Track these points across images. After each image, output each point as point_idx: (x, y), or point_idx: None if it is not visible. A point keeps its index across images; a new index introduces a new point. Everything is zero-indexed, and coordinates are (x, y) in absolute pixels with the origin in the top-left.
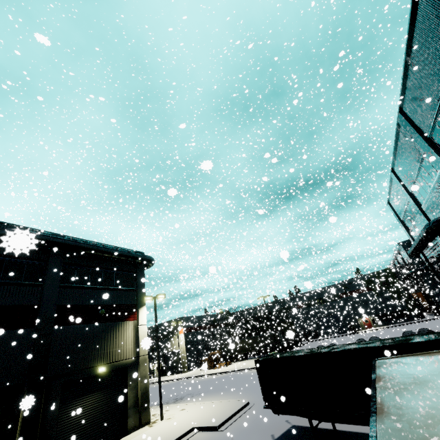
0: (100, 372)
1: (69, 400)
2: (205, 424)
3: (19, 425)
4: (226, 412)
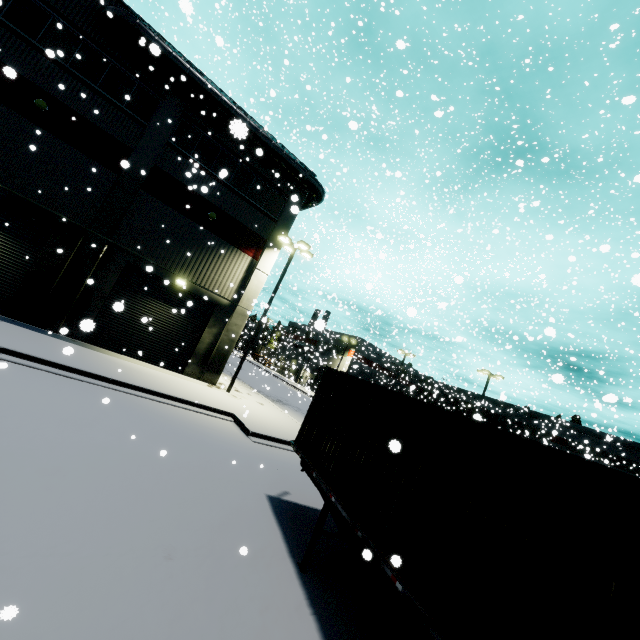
0: (179, 285)
1: (132, 288)
2: (246, 421)
3: (64, 267)
4: (289, 435)
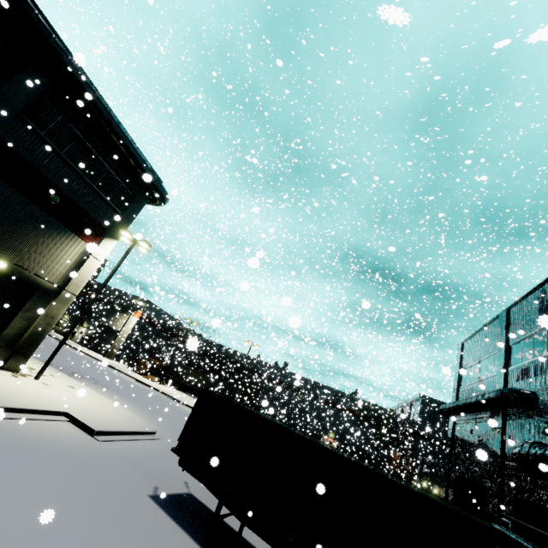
0: None
1: None
2: (84, 419)
3: None
4: (121, 424)
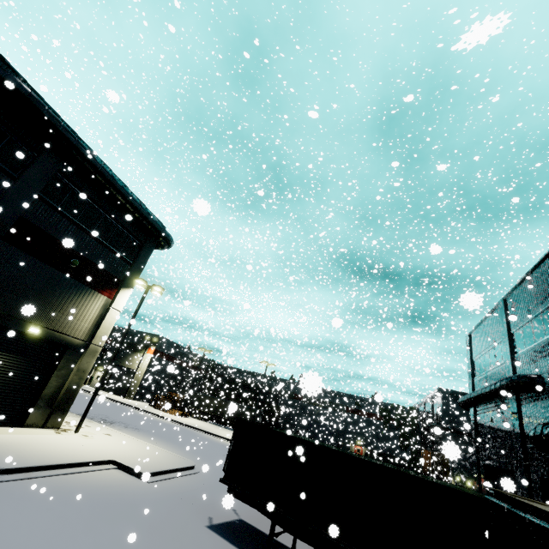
0: (30, 332)
1: None
2: (130, 464)
3: None
4: (162, 463)
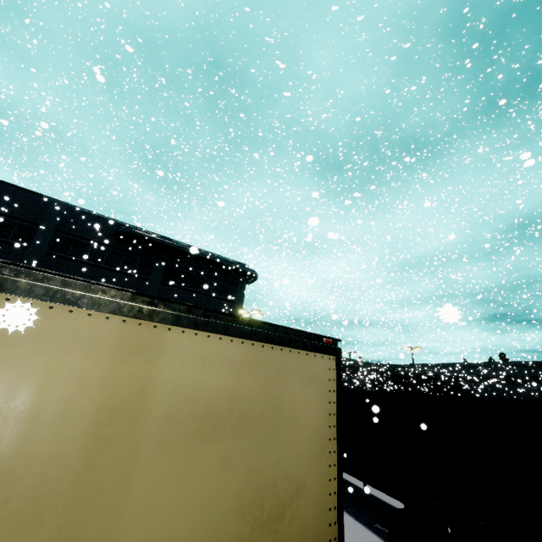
0: None
1: None
2: None
3: None
4: None
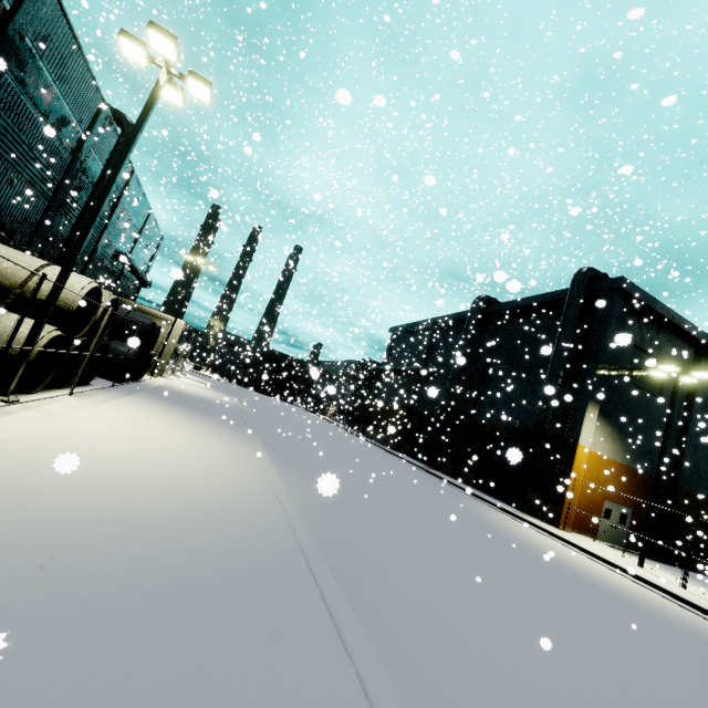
0: None
1: None
2: None
3: None
4: None
